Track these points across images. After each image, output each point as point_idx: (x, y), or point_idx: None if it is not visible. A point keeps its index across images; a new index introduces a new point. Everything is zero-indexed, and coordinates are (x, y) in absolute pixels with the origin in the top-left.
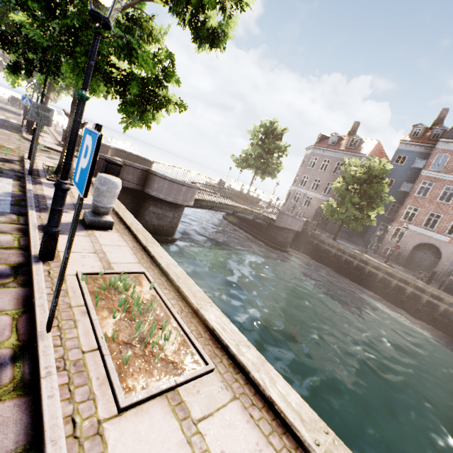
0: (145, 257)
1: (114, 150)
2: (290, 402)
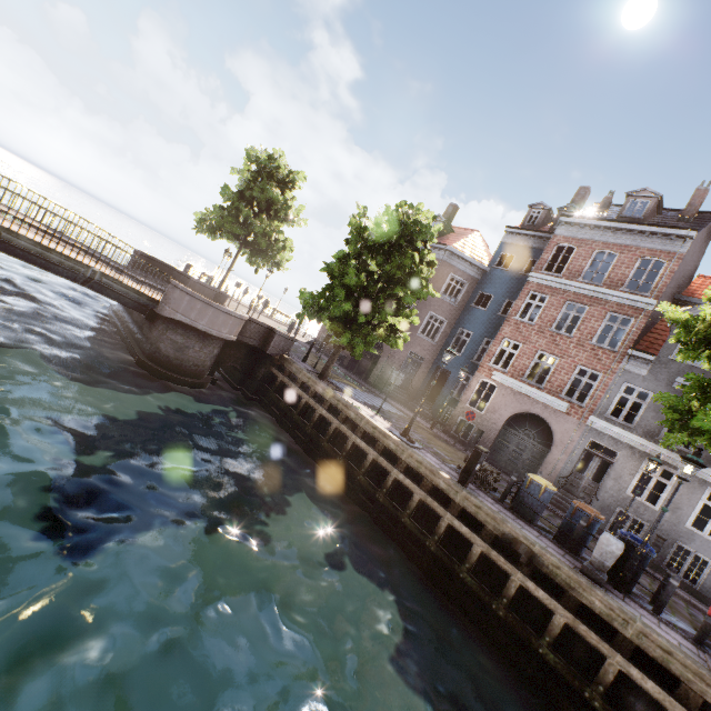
0: None
1: None
2: None
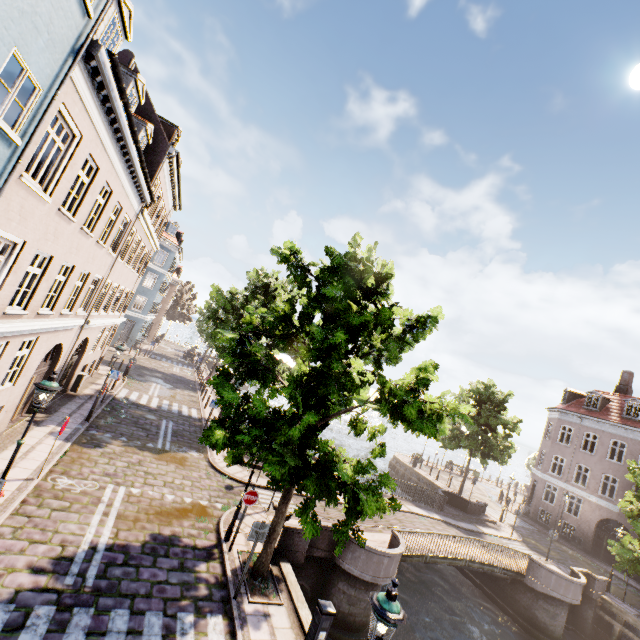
0: None
1: None
2: None
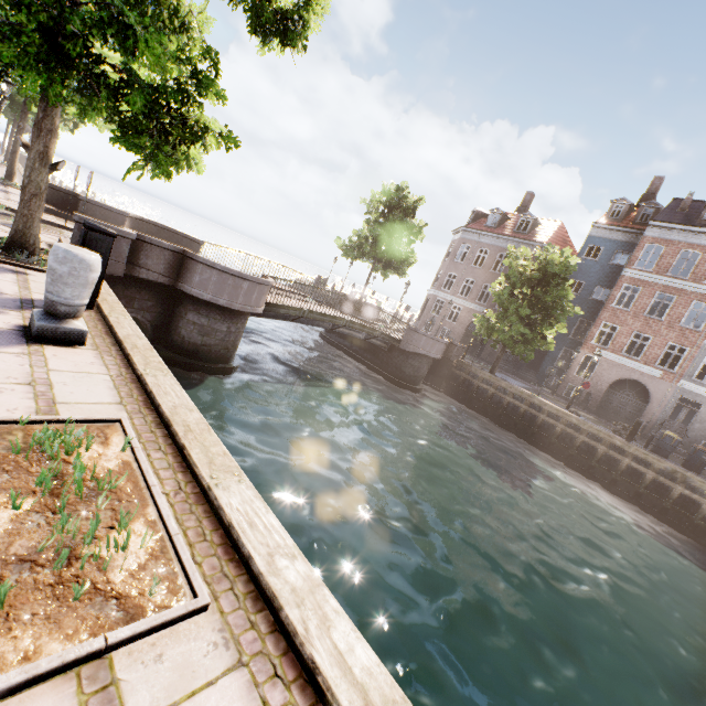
0: (135, 394)
1: (135, 220)
2: (351, 666)
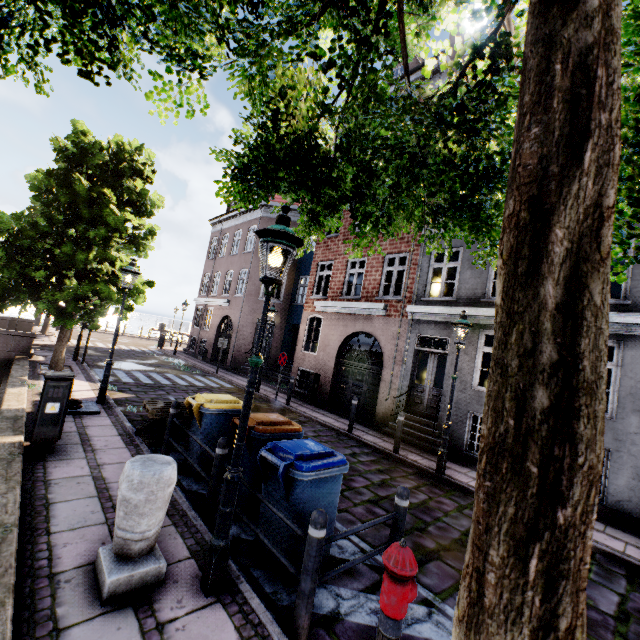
0: None
1: None
2: None
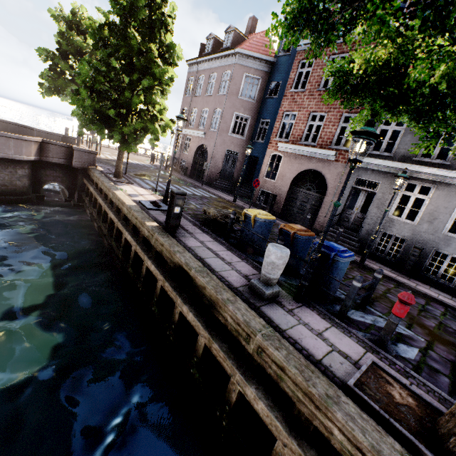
0: None
1: None
2: None
